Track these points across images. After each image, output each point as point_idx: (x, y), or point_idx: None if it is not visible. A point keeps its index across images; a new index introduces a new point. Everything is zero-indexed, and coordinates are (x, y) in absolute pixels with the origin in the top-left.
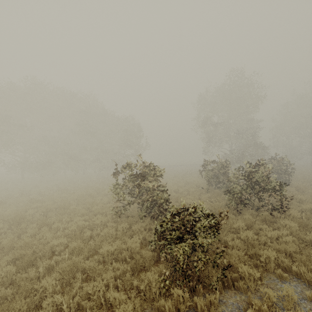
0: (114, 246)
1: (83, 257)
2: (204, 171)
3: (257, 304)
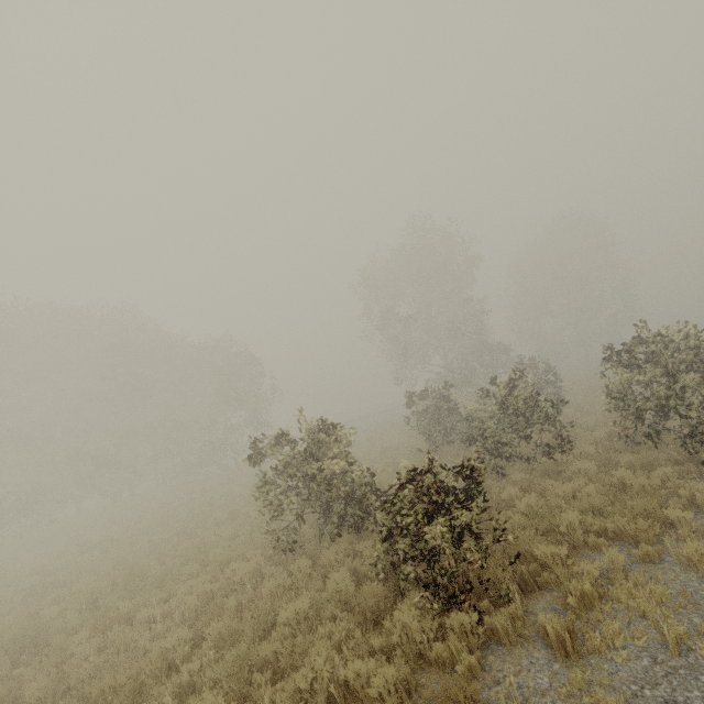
0: (306, 600)
1: (247, 644)
2: (416, 416)
3: (577, 587)
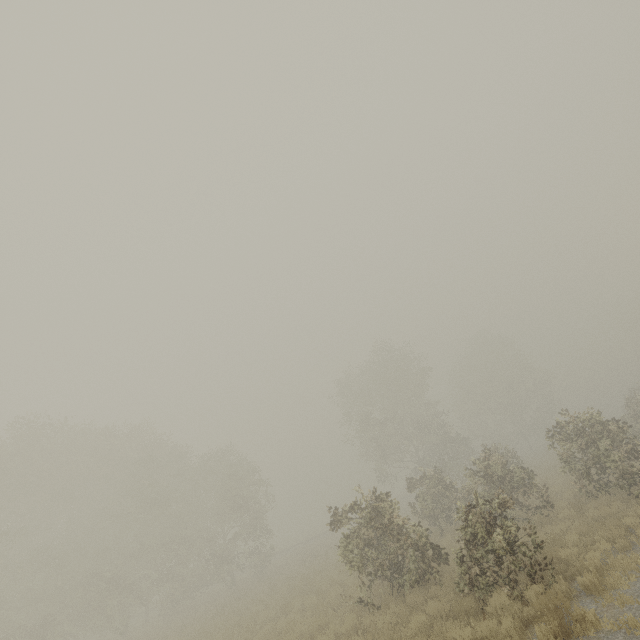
0: (421, 617)
1: None
2: (422, 498)
3: (591, 562)
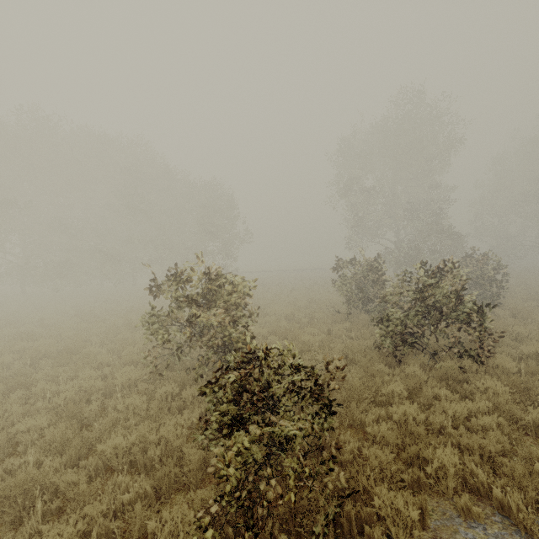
0: (131, 438)
1: (65, 459)
2: (341, 280)
3: None
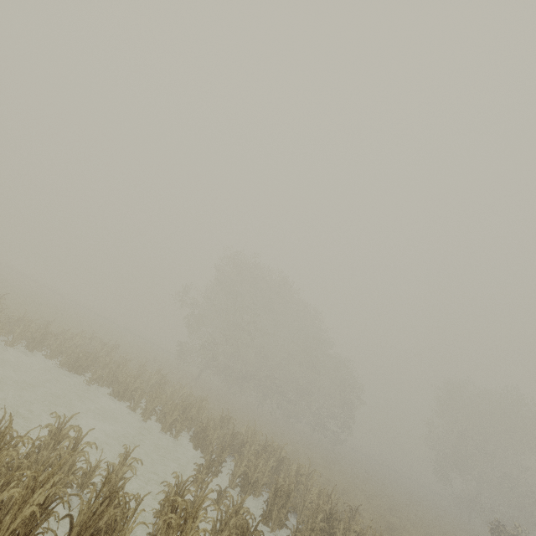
0: None
1: None
2: None
3: None
